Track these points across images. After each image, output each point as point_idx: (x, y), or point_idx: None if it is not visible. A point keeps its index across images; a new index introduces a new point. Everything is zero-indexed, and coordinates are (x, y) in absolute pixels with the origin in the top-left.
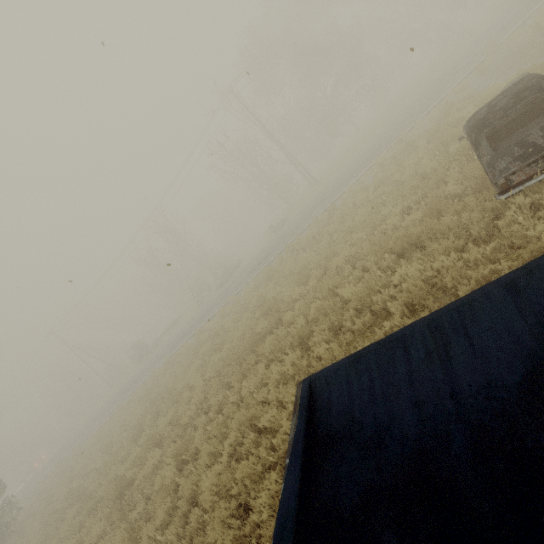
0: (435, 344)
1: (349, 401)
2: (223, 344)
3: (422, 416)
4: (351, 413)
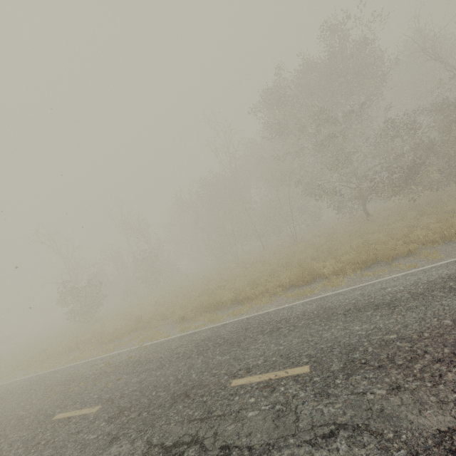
0: None
1: None
2: None
3: None
4: None
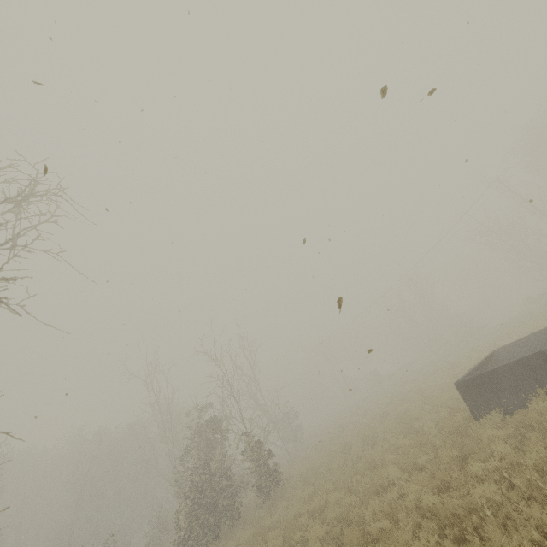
0: (537, 337)
1: (506, 353)
2: (457, 368)
3: (525, 353)
4: (505, 356)
